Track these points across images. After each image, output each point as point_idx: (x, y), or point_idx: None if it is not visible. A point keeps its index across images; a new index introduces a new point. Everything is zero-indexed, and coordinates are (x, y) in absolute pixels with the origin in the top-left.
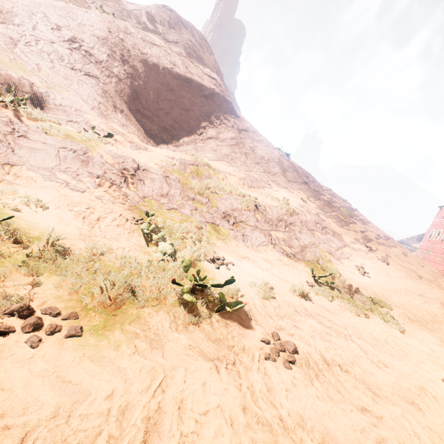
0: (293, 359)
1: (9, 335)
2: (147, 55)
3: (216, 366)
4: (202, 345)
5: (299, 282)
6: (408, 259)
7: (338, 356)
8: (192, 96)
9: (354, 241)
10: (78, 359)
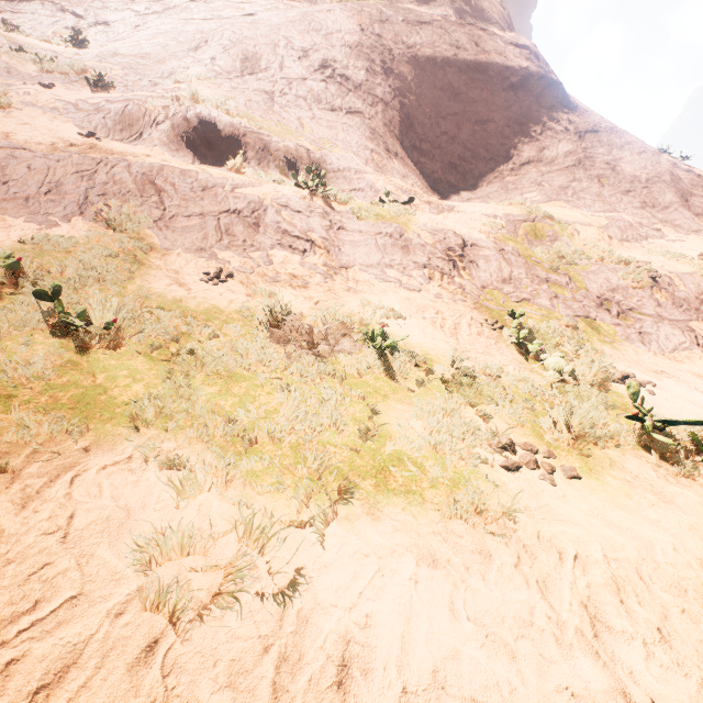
0: None
1: (521, 470)
2: (415, 47)
3: None
4: None
5: None
6: None
7: None
8: (490, 94)
9: None
10: (606, 504)
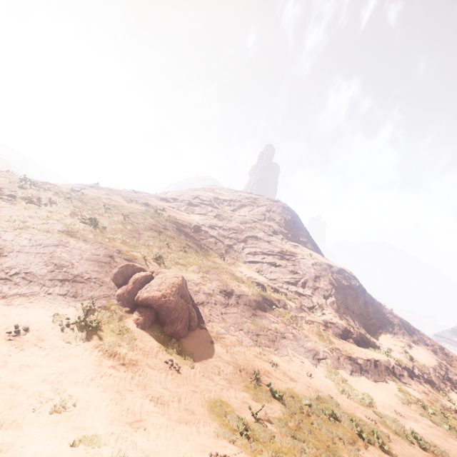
0: None
1: None
2: (342, 282)
3: None
4: None
5: None
6: None
7: None
8: (356, 294)
9: None
10: None
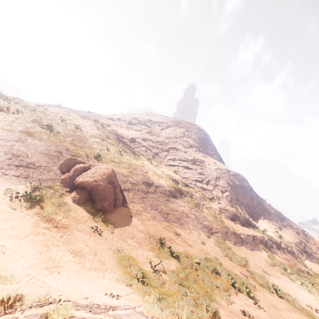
0: None
1: None
2: (236, 182)
3: None
4: None
5: None
6: None
7: None
8: (246, 191)
9: (316, 249)
10: None
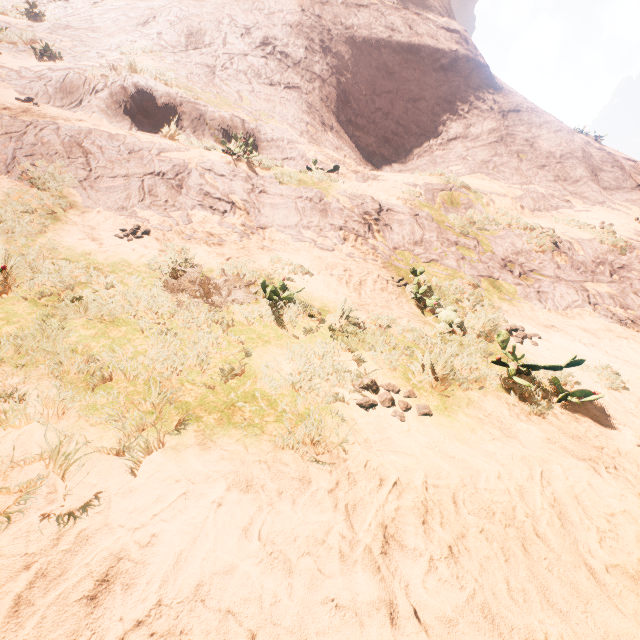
0: None
1: (376, 408)
2: (353, 28)
3: (593, 468)
4: (560, 440)
5: None
6: None
7: None
8: (422, 74)
9: None
10: (447, 438)
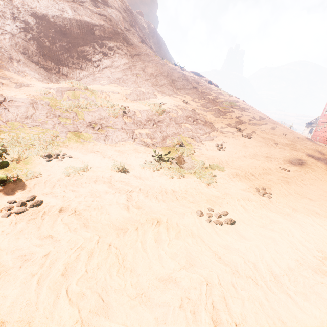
0: (18, 210)
1: None
2: (36, 8)
3: None
4: None
5: (138, 162)
6: (273, 132)
7: (86, 205)
8: (84, 35)
9: (226, 125)
10: None
